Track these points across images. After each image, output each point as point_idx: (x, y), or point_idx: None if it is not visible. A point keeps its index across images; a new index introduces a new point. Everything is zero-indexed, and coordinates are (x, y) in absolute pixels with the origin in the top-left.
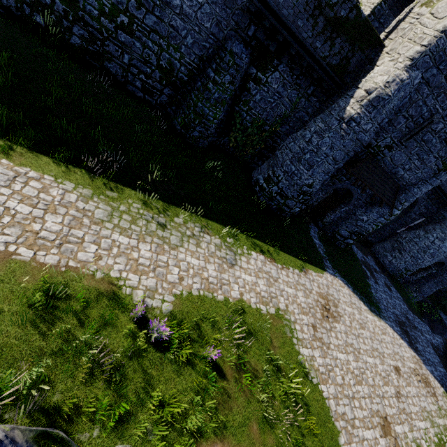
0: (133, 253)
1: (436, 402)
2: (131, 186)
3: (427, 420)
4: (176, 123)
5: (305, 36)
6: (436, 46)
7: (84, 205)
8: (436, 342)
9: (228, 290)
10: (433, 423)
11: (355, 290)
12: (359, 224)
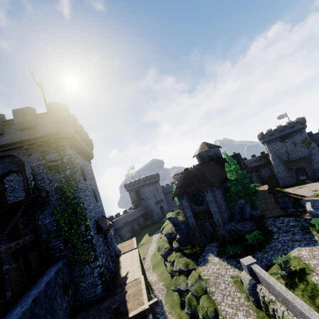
0: None
1: None
2: None
3: None
4: None
5: (258, 164)
6: (269, 150)
7: None
8: None
9: None
10: None
11: None
12: (317, 169)
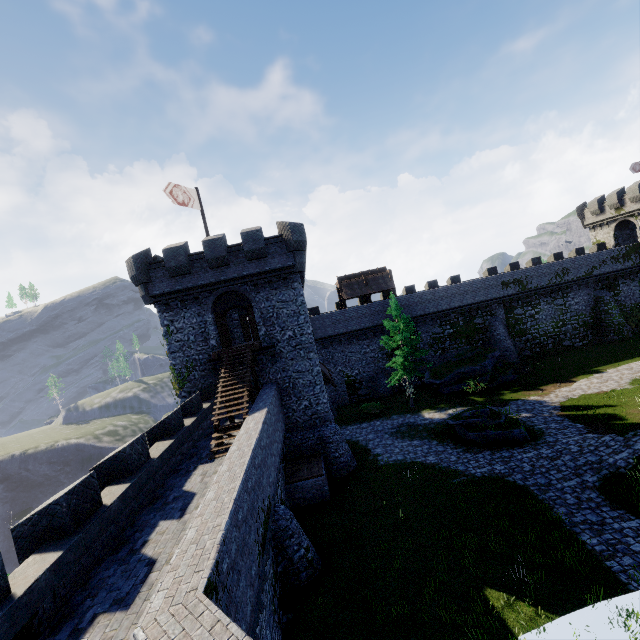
0: None
1: None
2: None
3: None
4: (611, 337)
5: (620, 267)
6: None
7: None
8: None
9: None
10: None
11: None
12: None
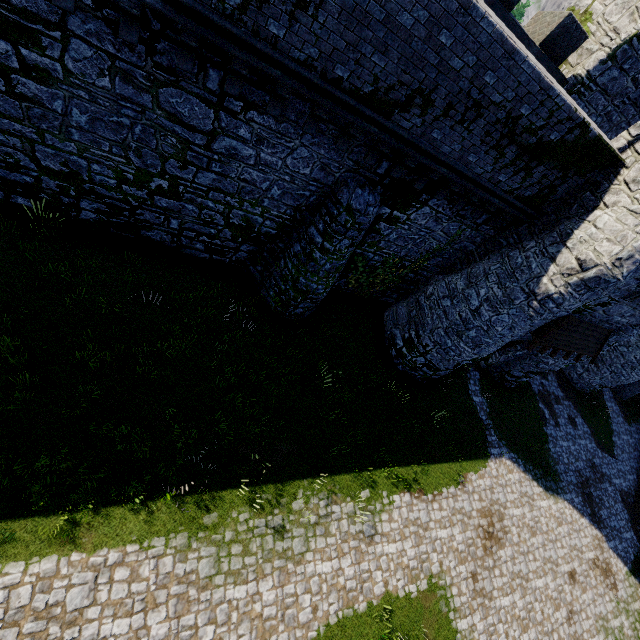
0: (254, 606)
1: (614, 596)
2: (231, 484)
3: (601, 631)
4: (267, 297)
5: (480, 171)
6: None
7: (184, 566)
8: (627, 485)
9: (370, 588)
10: (607, 631)
11: (527, 466)
12: (541, 367)
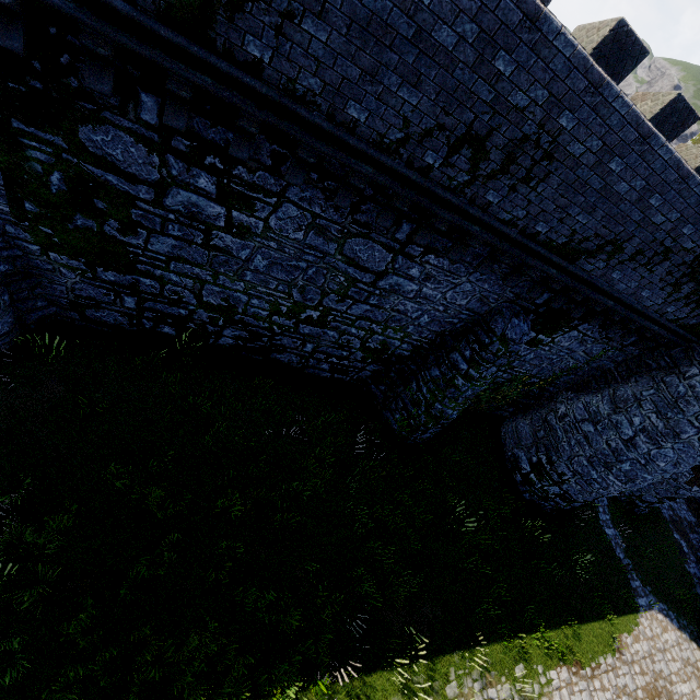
0: None
1: None
2: (379, 663)
3: None
4: (390, 420)
5: (649, 304)
6: None
7: None
8: None
9: None
10: None
11: (680, 621)
12: (681, 493)
